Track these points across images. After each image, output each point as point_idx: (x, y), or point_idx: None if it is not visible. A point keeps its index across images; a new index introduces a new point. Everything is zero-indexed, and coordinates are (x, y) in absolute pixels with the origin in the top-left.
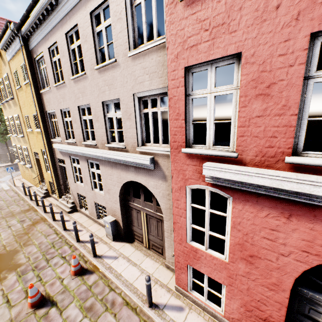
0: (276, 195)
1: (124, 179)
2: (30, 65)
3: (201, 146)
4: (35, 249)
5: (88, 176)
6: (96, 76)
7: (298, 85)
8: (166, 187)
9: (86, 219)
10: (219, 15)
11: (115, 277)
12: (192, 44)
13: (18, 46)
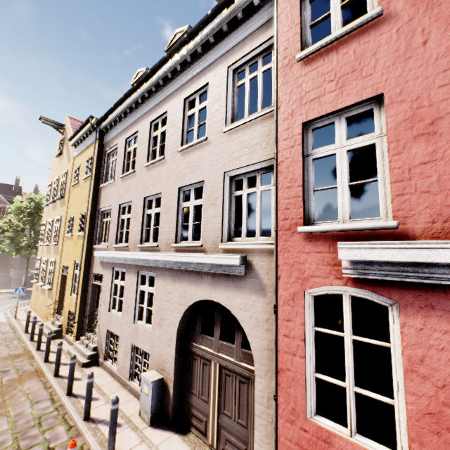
0: None
1: (191, 298)
2: (99, 157)
3: (329, 222)
4: (6, 425)
5: (133, 297)
6: (177, 159)
7: None
8: (264, 306)
9: (109, 379)
10: (347, 64)
11: None
12: (312, 98)
13: (92, 140)
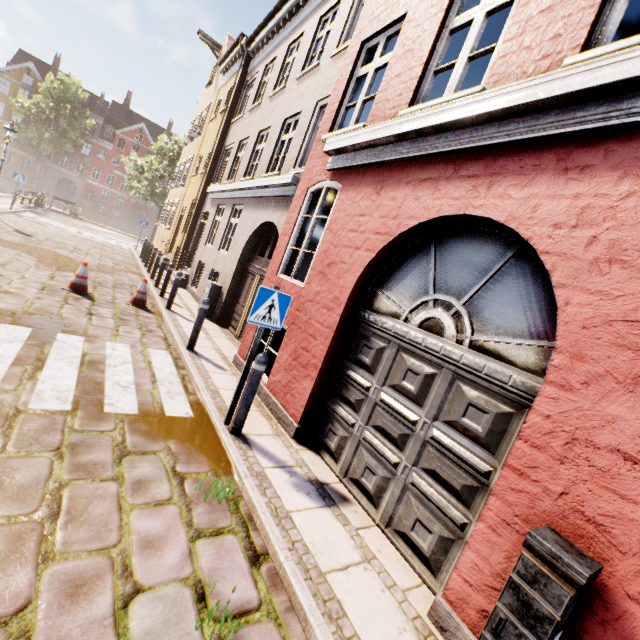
0: (376, 161)
1: (259, 222)
2: (239, 88)
3: None
4: (111, 278)
5: (223, 229)
6: (293, 89)
7: (434, 33)
8: None
9: (189, 296)
10: None
11: (173, 324)
12: (376, 15)
13: (238, 66)
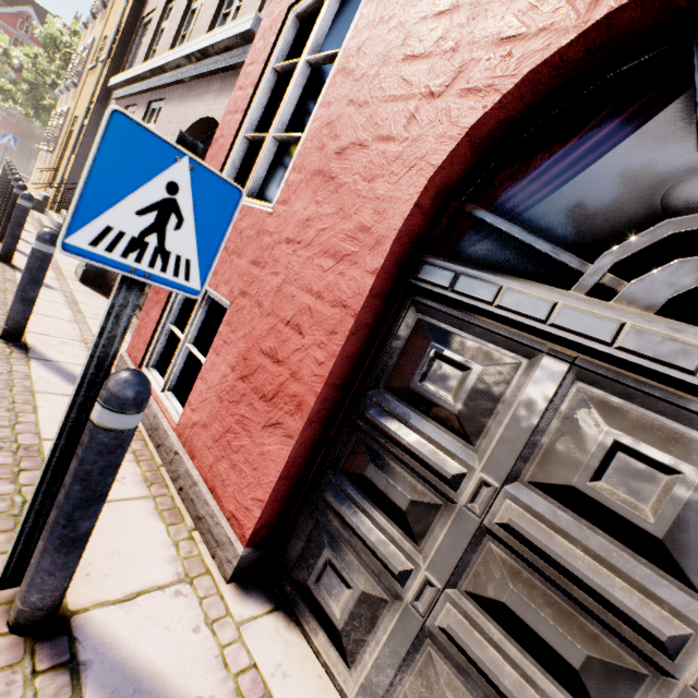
0: None
1: (188, 122)
2: None
3: None
4: None
5: None
6: None
7: None
8: None
9: None
10: None
11: None
12: None
13: None
